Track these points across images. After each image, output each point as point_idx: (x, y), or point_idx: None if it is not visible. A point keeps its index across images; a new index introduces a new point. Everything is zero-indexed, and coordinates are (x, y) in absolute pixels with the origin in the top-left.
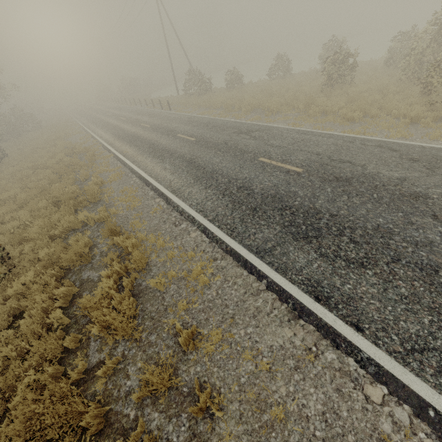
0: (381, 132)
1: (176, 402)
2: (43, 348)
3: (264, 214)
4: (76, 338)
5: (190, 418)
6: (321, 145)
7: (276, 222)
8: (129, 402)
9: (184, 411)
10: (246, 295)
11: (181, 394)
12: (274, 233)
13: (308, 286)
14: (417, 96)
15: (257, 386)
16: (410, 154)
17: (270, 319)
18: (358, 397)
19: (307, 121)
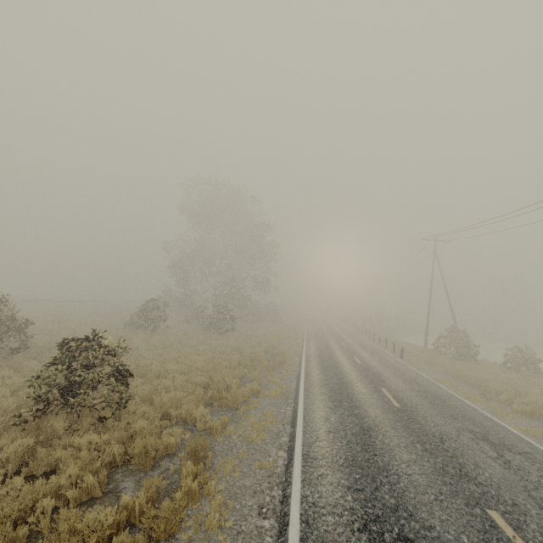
0: None
1: None
2: None
3: None
4: None
5: None
6: None
7: None
8: None
9: None
10: None
11: None
12: None
13: None
14: None
15: None
16: None
17: None
18: None
19: None
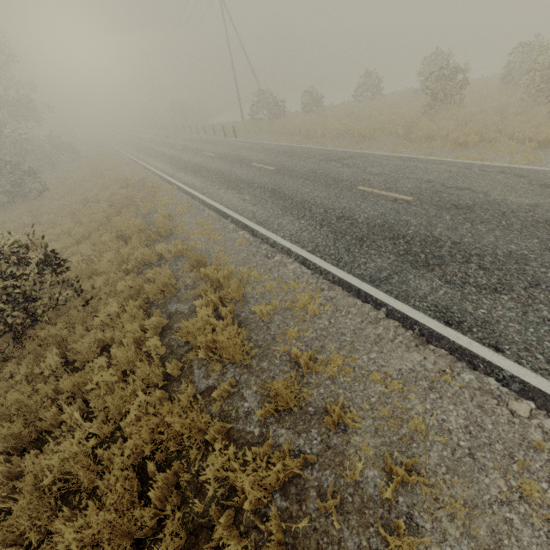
0: (503, 158)
1: (303, 420)
2: (147, 372)
3: (373, 243)
4: (177, 366)
5: (321, 433)
6: (431, 172)
7: (389, 251)
8: (251, 421)
9: (313, 427)
10: (363, 323)
11: (307, 413)
12: (388, 262)
13: (435, 312)
14: (544, 117)
15: (390, 405)
16: (541, 180)
17: (394, 345)
18: (502, 412)
19: (409, 147)
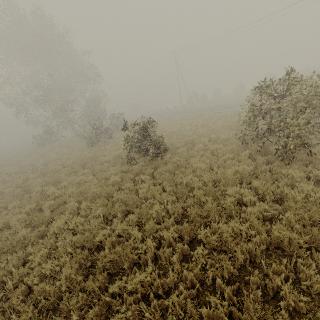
0: None
1: None
2: None
3: None
4: None
5: None
6: None
7: None
8: None
9: None
10: None
11: None
12: None
13: None
14: None
15: None
16: None
17: None
18: None
19: None
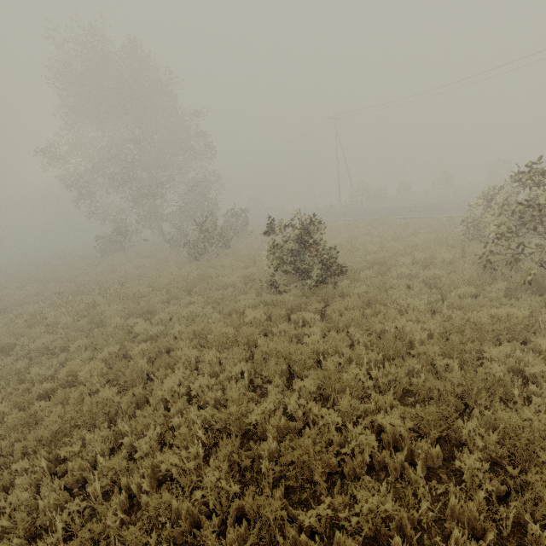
0: None
1: None
2: None
3: None
4: None
5: None
6: None
7: None
8: None
9: None
10: None
11: None
12: None
13: None
14: None
15: None
16: None
17: None
18: None
19: None
